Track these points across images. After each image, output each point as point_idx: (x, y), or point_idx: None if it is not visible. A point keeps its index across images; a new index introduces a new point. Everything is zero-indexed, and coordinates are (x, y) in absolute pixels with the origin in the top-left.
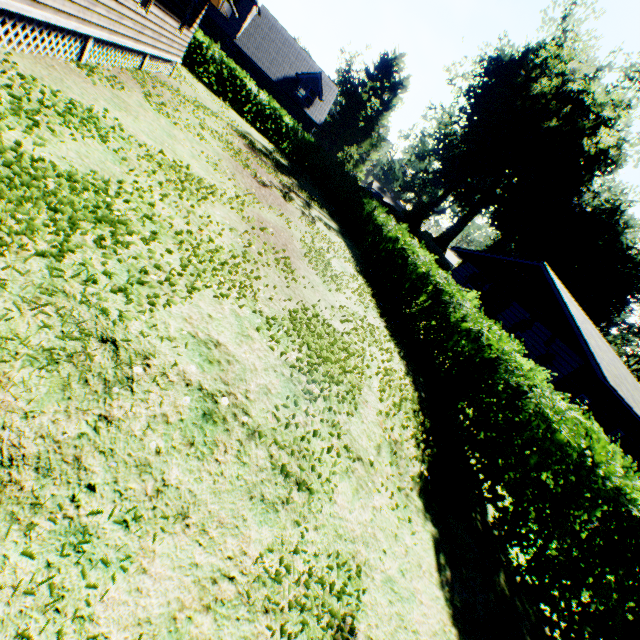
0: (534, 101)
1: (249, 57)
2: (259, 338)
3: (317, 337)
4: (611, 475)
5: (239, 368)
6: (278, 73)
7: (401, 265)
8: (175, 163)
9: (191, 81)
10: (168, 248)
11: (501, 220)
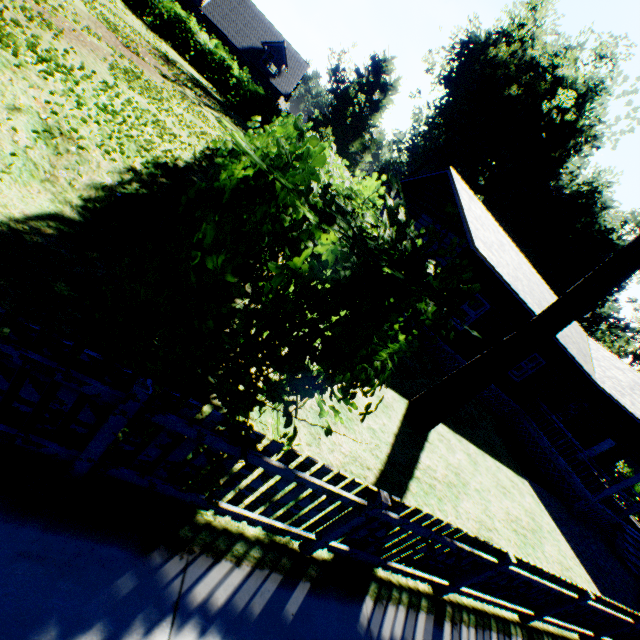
0: (494, 68)
1: (214, 25)
2: None
3: None
4: None
5: None
6: (244, 43)
7: None
8: None
9: (127, 13)
10: None
11: None
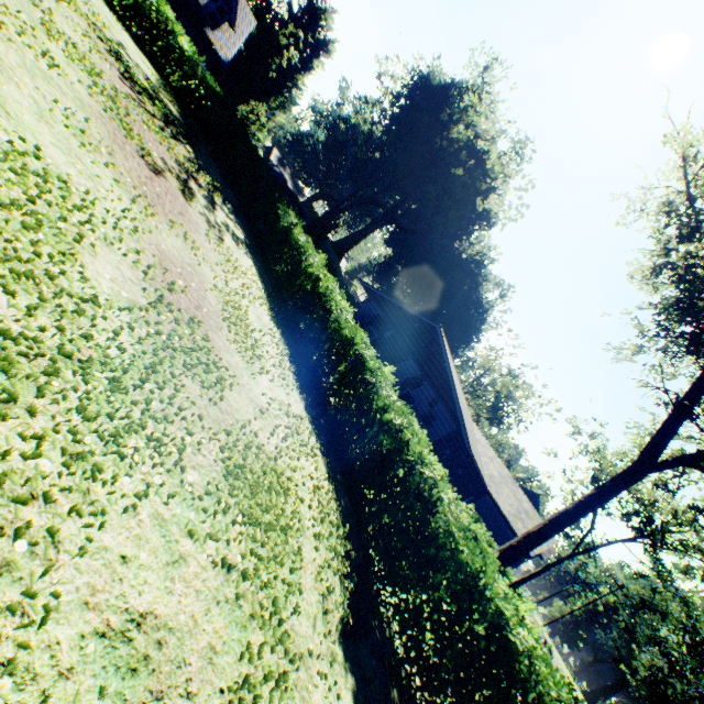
0: (450, 144)
1: None
2: (194, 549)
3: (255, 489)
4: (495, 595)
5: (175, 643)
6: None
7: (322, 317)
8: (11, 143)
9: None
10: (37, 432)
11: (396, 242)
